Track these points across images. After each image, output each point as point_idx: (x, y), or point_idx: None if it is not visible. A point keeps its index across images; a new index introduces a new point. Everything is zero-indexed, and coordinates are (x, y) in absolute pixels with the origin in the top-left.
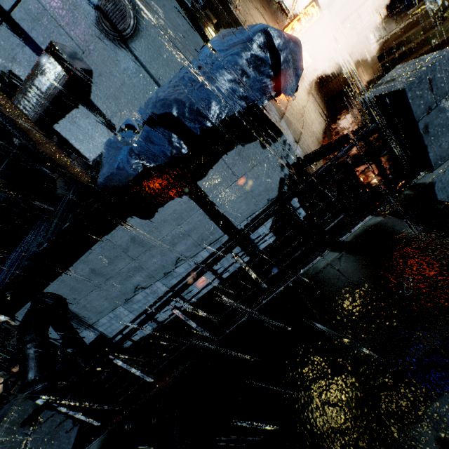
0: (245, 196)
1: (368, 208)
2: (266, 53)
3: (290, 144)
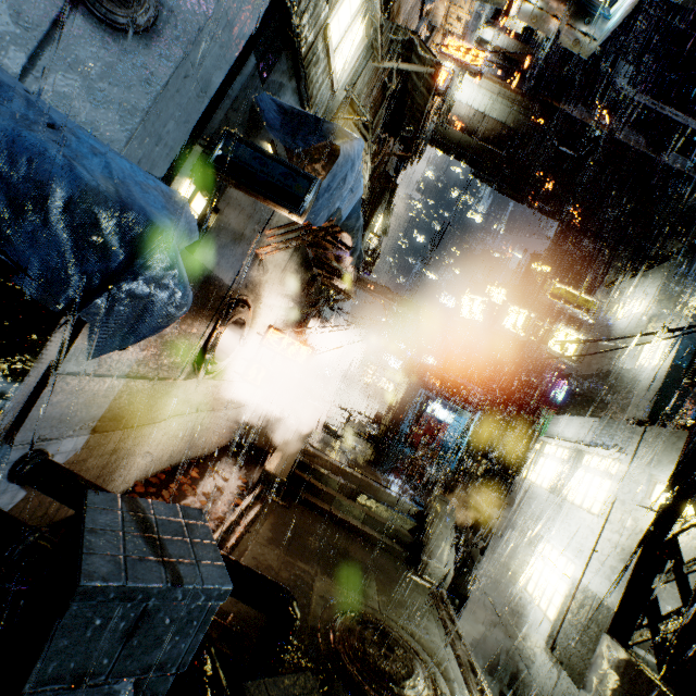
0: None
1: None
2: (123, 250)
3: (75, 420)
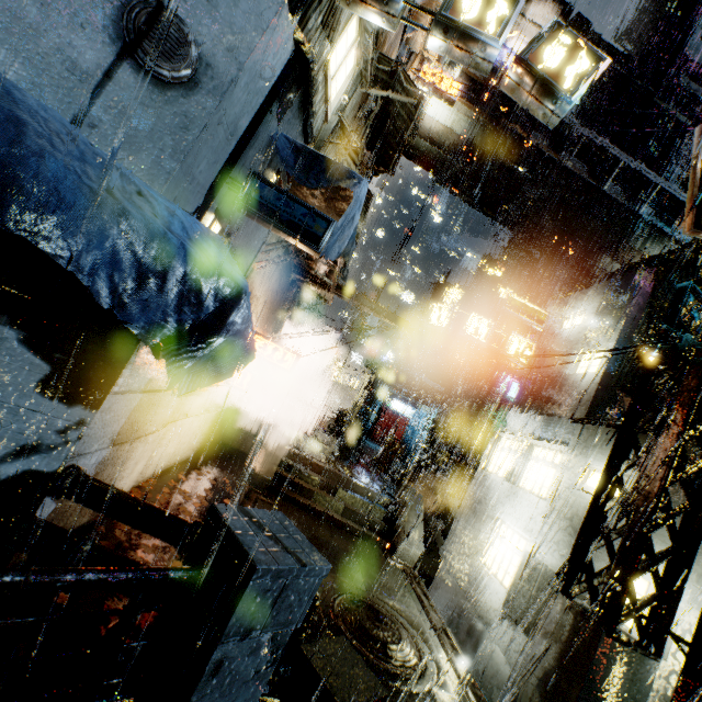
0: None
1: None
2: (213, 307)
3: (101, 435)
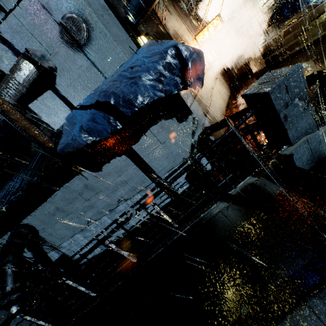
0: (166, 156)
1: (248, 170)
2: (177, 61)
3: (200, 117)
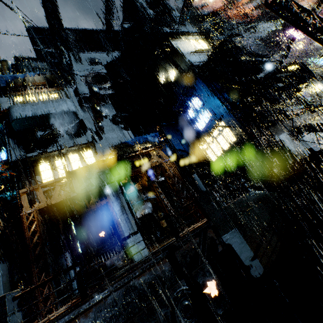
0: None
1: None
2: None
3: None
